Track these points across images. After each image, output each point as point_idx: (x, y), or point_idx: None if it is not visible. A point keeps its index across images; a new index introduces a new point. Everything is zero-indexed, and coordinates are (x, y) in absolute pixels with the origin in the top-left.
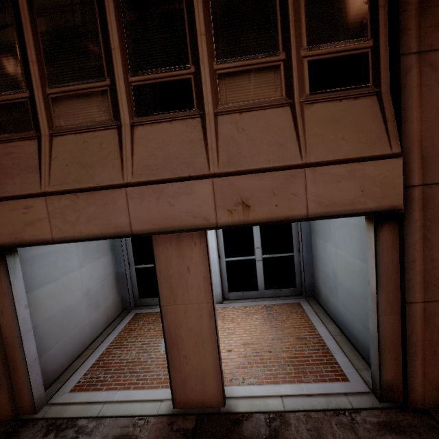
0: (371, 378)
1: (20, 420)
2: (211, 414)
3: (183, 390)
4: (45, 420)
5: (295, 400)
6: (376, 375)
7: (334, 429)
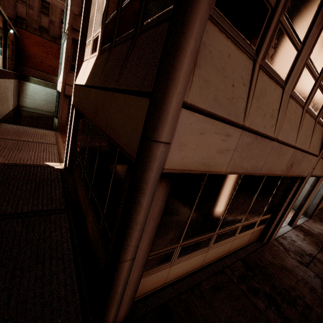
0: (305, 213)
1: (274, 240)
2: (297, 226)
3: (295, 221)
4: (279, 238)
5: (300, 220)
6: (310, 212)
7: (311, 224)
